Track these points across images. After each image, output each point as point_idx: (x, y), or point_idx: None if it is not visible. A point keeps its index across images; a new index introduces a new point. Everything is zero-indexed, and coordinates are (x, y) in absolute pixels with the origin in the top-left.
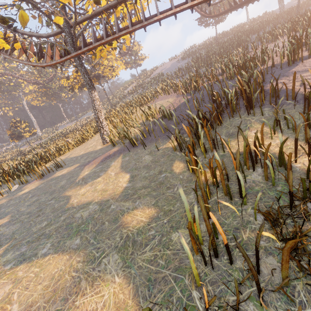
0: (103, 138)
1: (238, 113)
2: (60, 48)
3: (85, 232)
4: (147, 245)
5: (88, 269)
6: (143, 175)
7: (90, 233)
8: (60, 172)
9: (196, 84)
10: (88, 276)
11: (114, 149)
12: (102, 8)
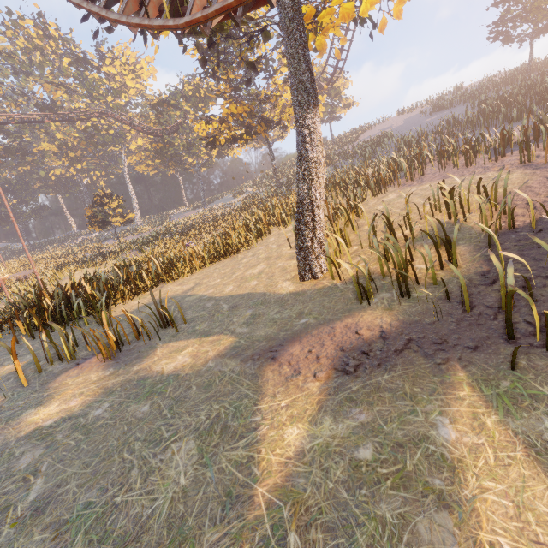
0: (304, 261)
1: None
2: None
3: None
4: None
5: None
6: None
7: None
8: (167, 350)
9: None
10: None
11: (374, 316)
12: None
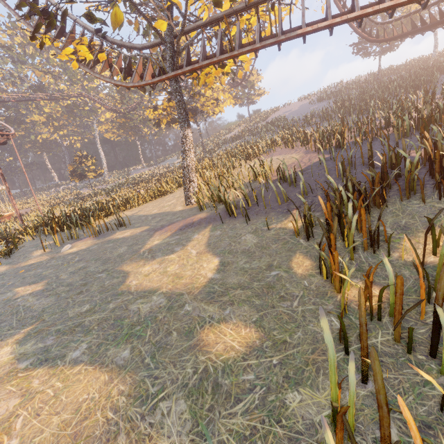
0: (187, 196)
1: (418, 194)
2: (154, 67)
3: (139, 340)
4: (239, 401)
5: (134, 414)
6: (241, 265)
7: (146, 344)
8: (121, 233)
9: (341, 138)
10: (131, 429)
11: (201, 215)
12: (223, 13)
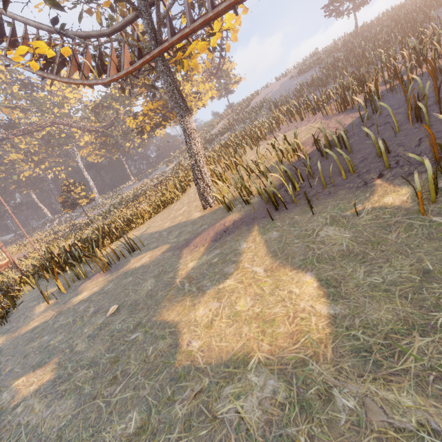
0: (203, 199)
1: None
2: None
3: None
4: None
5: None
6: (365, 281)
7: None
8: (136, 259)
9: (375, 87)
10: None
11: (232, 216)
12: None
